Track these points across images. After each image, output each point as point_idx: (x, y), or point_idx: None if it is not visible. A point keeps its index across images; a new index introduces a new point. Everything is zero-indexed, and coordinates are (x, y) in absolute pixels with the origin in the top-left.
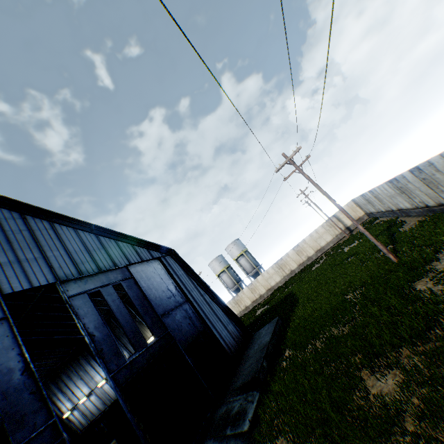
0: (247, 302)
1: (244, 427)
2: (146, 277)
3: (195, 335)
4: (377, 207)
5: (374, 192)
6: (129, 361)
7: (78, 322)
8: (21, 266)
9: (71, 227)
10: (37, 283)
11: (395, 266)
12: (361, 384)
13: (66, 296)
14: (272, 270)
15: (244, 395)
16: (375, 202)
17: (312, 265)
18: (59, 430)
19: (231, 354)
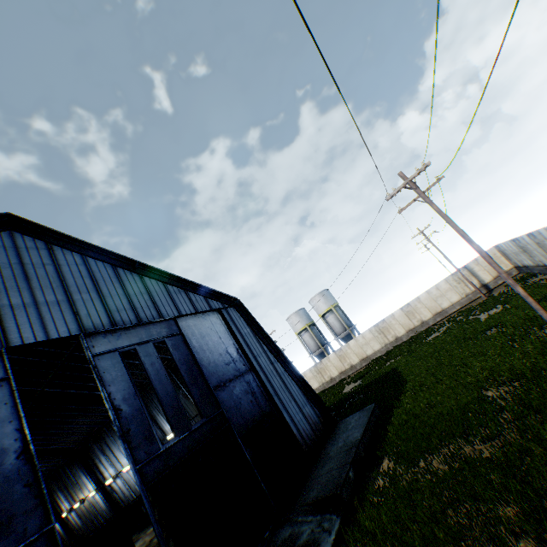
0: (333, 373)
1: None
2: (199, 335)
3: (259, 417)
4: (537, 258)
5: (536, 236)
6: (164, 449)
7: (101, 390)
8: (37, 310)
9: (109, 264)
10: (56, 334)
11: None
12: None
13: (91, 354)
14: (370, 334)
15: (318, 517)
16: (536, 251)
17: (427, 333)
18: (56, 541)
19: (305, 447)
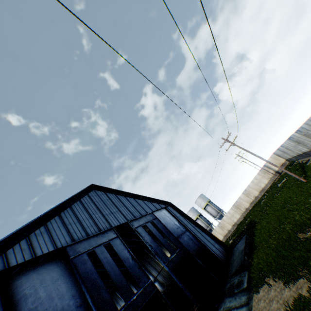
0: (220, 237)
1: (244, 285)
2: (162, 218)
3: (198, 248)
4: (290, 154)
5: (283, 146)
6: (170, 259)
7: (142, 239)
8: (113, 215)
9: (123, 196)
10: (121, 222)
11: (305, 184)
12: (296, 237)
13: (134, 227)
14: (232, 210)
15: (238, 275)
16: (287, 151)
17: (259, 201)
18: (154, 285)
19: (222, 260)
